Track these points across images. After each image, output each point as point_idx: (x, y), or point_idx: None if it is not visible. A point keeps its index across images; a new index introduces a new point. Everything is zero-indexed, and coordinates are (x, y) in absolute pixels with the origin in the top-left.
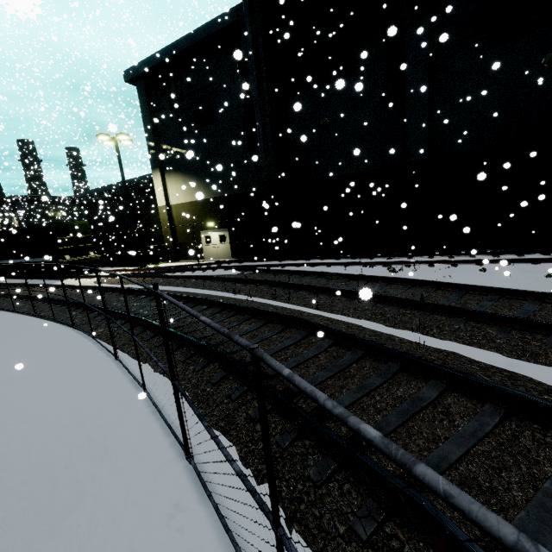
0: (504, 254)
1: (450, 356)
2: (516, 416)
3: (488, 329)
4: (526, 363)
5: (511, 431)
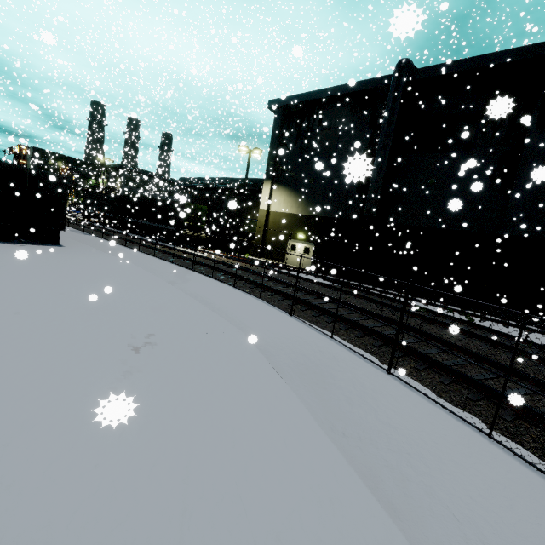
0: None
1: None
2: None
3: None
4: None
5: None
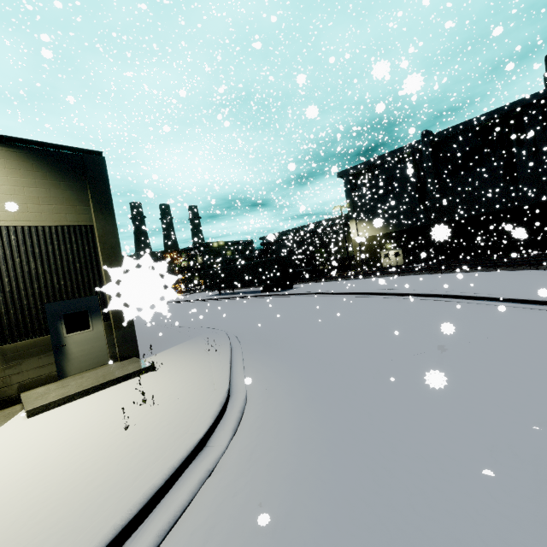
0: None
1: None
2: None
3: None
4: None
5: None
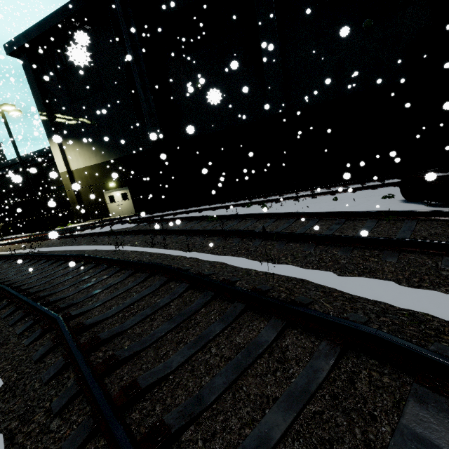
0: (351, 185)
1: (298, 284)
2: (353, 350)
3: (334, 250)
4: (366, 281)
5: (347, 374)
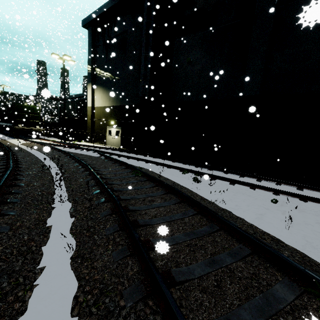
0: (308, 189)
1: None
2: None
3: None
4: None
5: None
